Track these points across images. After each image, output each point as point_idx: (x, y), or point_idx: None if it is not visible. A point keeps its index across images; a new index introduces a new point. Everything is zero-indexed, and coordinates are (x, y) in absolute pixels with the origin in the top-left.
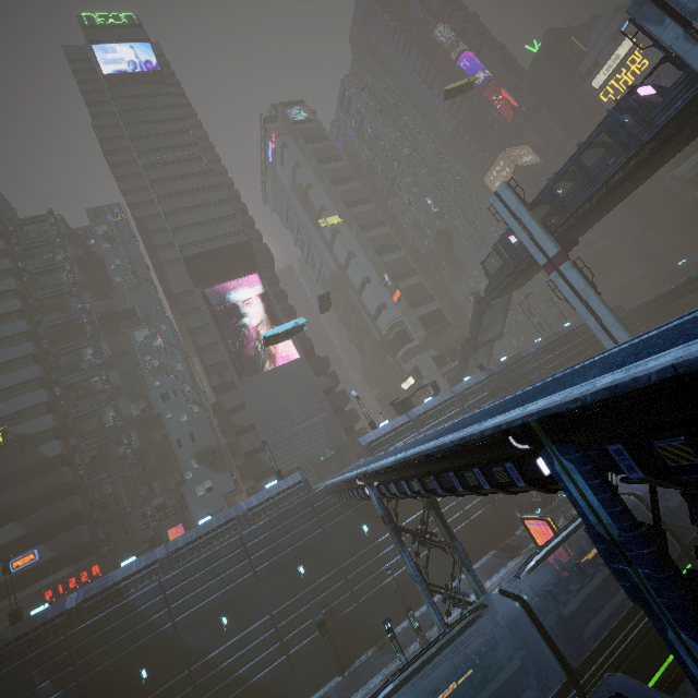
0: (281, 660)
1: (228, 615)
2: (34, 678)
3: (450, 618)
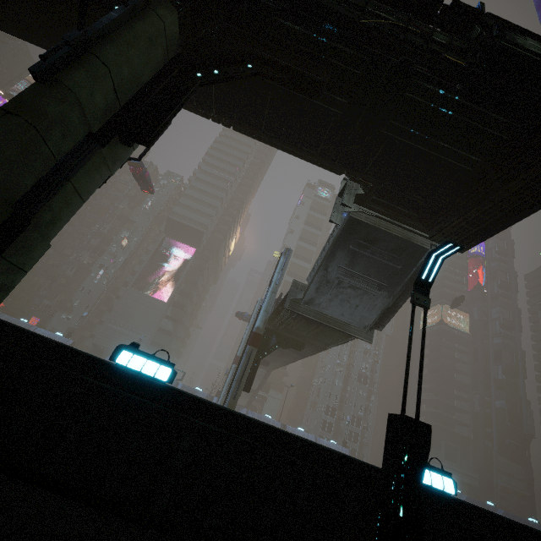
0: None
1: None
2: None
3: None
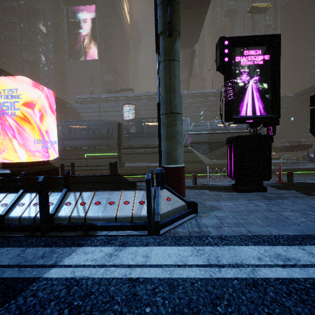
0: None
1: None
2: None
3: None
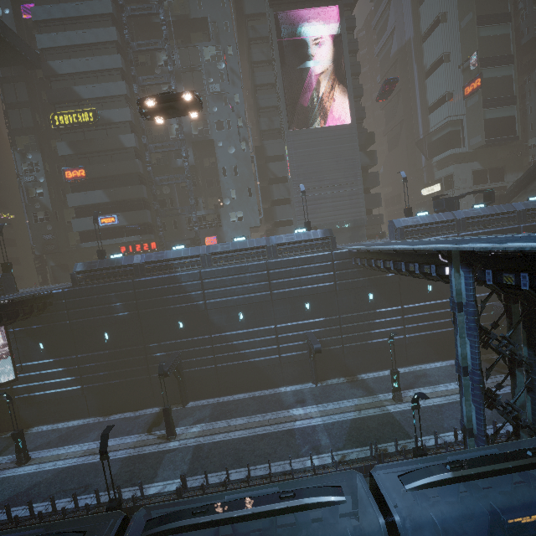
0: (275, 357)
1: (244, 314)
2: (112, 298)
3: (425, 392)
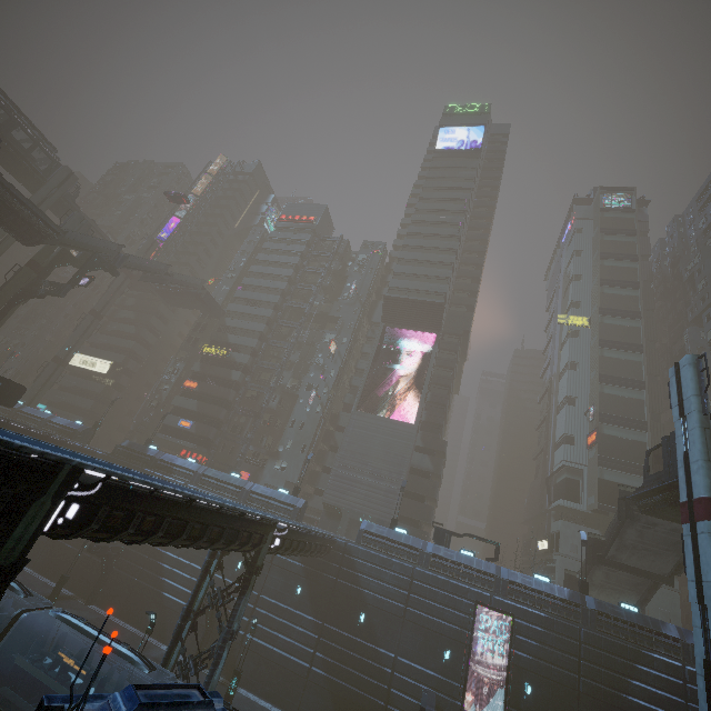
0: (183, 603)
1: None
2: None
3: None
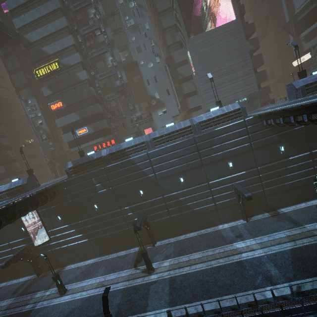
0: (211, 205)
1: (183, 178)
2: (93, 181)
3: None
